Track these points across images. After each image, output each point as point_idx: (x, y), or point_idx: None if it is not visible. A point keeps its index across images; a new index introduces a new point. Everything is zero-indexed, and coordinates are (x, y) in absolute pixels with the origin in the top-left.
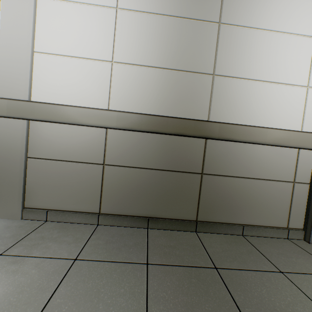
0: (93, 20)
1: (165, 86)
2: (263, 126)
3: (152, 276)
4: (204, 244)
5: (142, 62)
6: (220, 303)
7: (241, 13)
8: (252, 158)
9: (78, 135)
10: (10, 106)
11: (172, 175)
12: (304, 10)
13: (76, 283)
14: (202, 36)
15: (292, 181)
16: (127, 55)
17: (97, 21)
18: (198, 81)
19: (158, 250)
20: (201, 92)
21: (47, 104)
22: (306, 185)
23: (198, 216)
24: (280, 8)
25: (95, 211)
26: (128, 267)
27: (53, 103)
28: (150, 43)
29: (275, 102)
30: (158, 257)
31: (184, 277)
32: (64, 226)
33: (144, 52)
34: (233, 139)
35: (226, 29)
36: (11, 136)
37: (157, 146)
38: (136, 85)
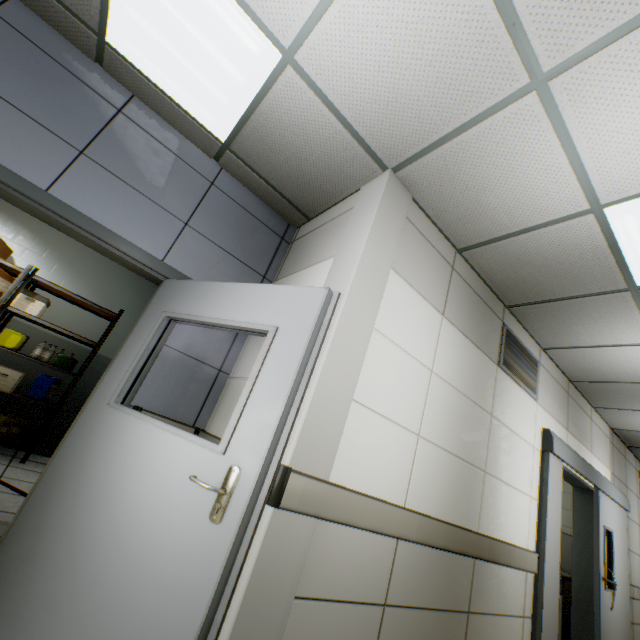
0: (412, 377)
1: (453, 478)
2: (509, 539)
3: None
4: None
5: (441, 442)
6: None
7: (502, 410)
8: (501, 584)
9: (367, 548)
10: (306, 490)
11: (446, 618)
12: (530, 420)
13: None
14: (481, 425)
15: (523, 614)
16: (431, 430)
17: (415, 379)
18: (475, 477)
19: None
20: (476, 492)
21: (353, 492)
22: (530, 618)
23: None
24: (520, 413)
25: None
26: None
27: (351, 485)
28: (449, 421)
29: (516, 511)
30: None
31: None
32: None
33: (444, 431)
34: (497, 560)
35: (494, 423)
36: (287, 550)
37: (438, 568)
38: (432, 472)
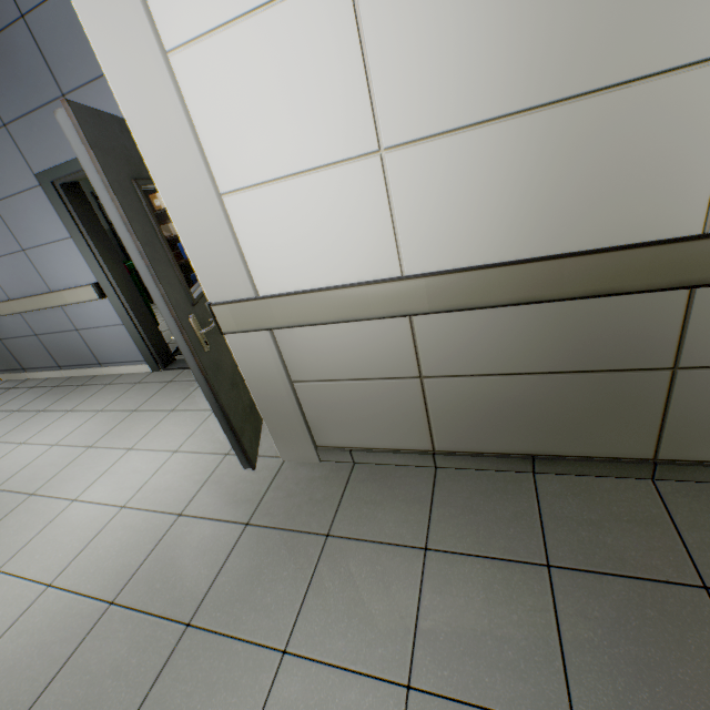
0: (300, 49)
1: (543, 164)
2: None
3: (561, 594)
4: (675, 518)
5: (459, 116)
6: (709, 671)
7: None
8: None
9: (358, 335)
10: (235, 314)
11: (584, 380)
12: None
13: (441, 595)
14: None
15: None
16: (413, 114)
17: (310, 45)
18: (668, 105)
19: (565, 533)
20: (681, 141)
21: (286, 296)
22: None
23: (660, 451)
24: None
25: (425, 448)
26: (514, 572)
27: (294, 286)
28: (476, 38)
29: None
30: (567, 552)
31: (628, 602)
32: (383, 475)
33: (461, 82)
34: None
35: None
36: (258, 357)
37: (537, 327)
38: (455, 192)
